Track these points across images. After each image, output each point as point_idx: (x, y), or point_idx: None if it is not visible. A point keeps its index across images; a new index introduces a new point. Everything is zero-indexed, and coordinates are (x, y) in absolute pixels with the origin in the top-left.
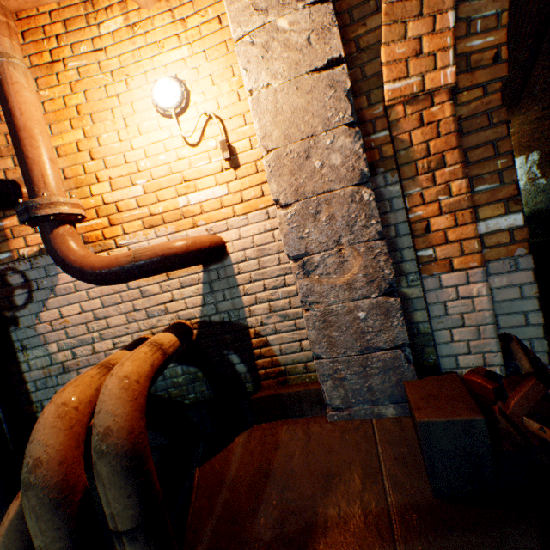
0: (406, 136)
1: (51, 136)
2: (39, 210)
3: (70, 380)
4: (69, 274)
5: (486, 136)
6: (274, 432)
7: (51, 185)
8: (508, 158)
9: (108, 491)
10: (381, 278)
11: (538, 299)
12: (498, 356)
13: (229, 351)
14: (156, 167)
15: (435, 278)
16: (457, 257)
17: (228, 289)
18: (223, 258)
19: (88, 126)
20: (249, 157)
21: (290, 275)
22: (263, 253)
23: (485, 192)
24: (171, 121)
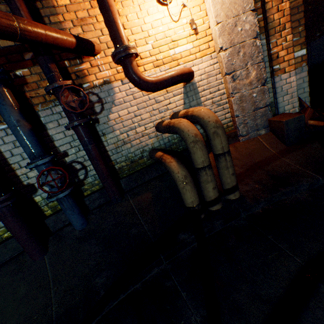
0: (272, 16)
1: (100, 14)
2: (129, 50)
3: (127, 148)
4: (139, 86)
5: (296, 17)
6: None
7: (126, 39)
8: (302, 27)
9: (221, 139)
10: (262, 79)
11: (308, 82)
12: (297, 103)
13: (195, 124)
14: (158, 34)
15: (279, 77)
16: (287, 67)
17: (194, 95)
18: (191, 80)
19: (120, 9)
20: (202, 28)
21: (221, 85)
22: (209, 76)
23: (294, 41)
24: (164, 8)
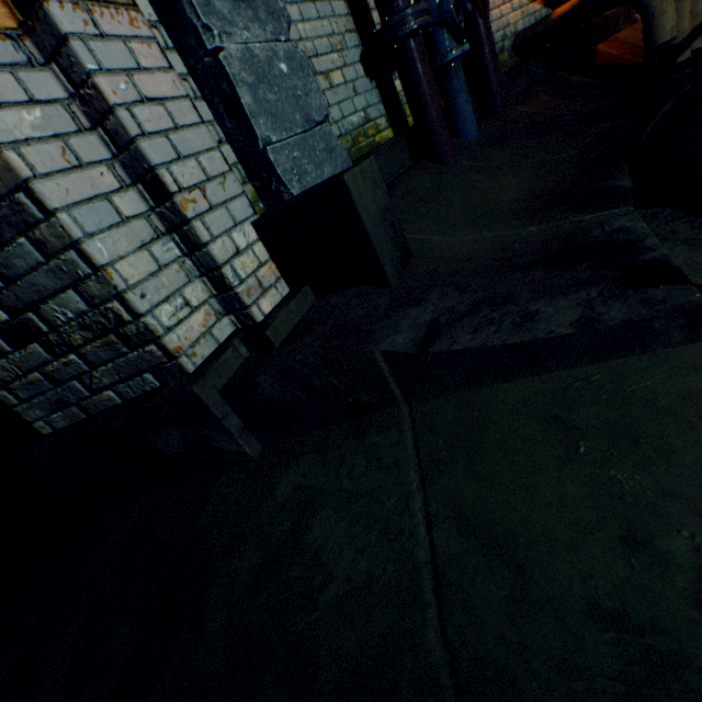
0: None
1: None
2: None
3: None
4: None
5: None
6: (614, 39)
7: None
8: None
9: None
10: None
11: None
12: None
13: None
14: None
15: None
16: None
17: None
18: None
19: None
20: None
21: None
22: None
23: None
24: None
